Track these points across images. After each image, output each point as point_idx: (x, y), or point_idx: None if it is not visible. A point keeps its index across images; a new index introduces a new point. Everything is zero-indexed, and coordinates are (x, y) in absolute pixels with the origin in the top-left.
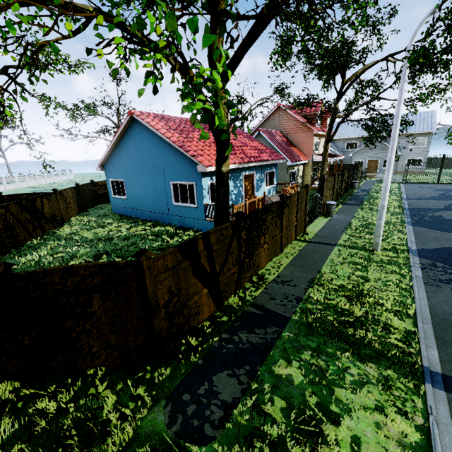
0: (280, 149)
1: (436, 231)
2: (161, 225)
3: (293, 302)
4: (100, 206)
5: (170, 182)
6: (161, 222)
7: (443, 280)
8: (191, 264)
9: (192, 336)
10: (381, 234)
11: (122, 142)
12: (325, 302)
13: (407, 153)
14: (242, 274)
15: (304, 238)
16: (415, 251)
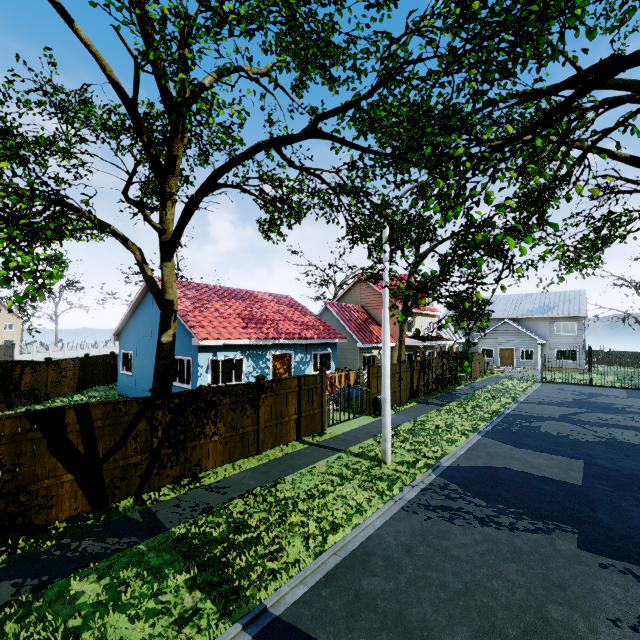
0: (349, 327)
1: (505, 445)
2: None
3: (196, 512)
4: (113, 385)
5: None
6: None
7: (431, 506)
8: (47, 437)
9: (28, 537)
10: (387, 437)
11: (139, 309)
12: (237, 516)
13: (553, 342)
14: (154, 468)
15: (310, 439)
16: (444, 467)
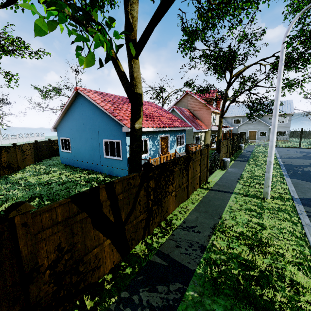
0: (188, 120)
1: (309, 182)
2: (94, 173)
3: (197, 251)
4: (54, 158)
5: (102, 140)
6: (95, 170)
7: None
8: (90, 215)
9: (89, 294)
10: (269, 184)
11: (70, 110)
12: (228, 251)
13: None
14: (150, 221)
15: (206, 186)
16: (298, 199)
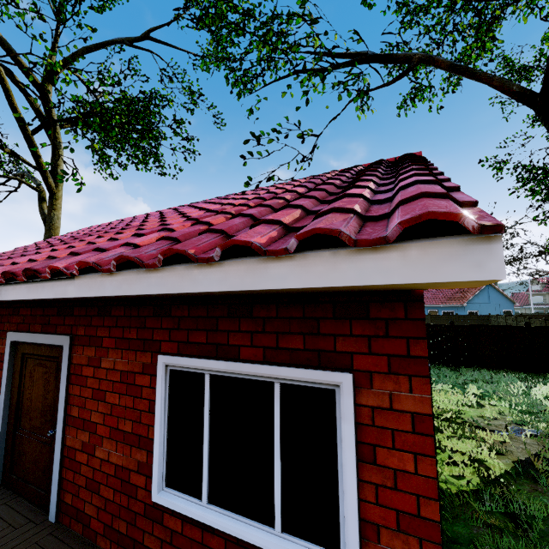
0: None
1: None
2: None
3: None
4: None
5: (503, 310)
6: None
7: None
8: None
9: None
10: None
11: (479, 292)
12: None
13: None
14: None
15: None
16: None
